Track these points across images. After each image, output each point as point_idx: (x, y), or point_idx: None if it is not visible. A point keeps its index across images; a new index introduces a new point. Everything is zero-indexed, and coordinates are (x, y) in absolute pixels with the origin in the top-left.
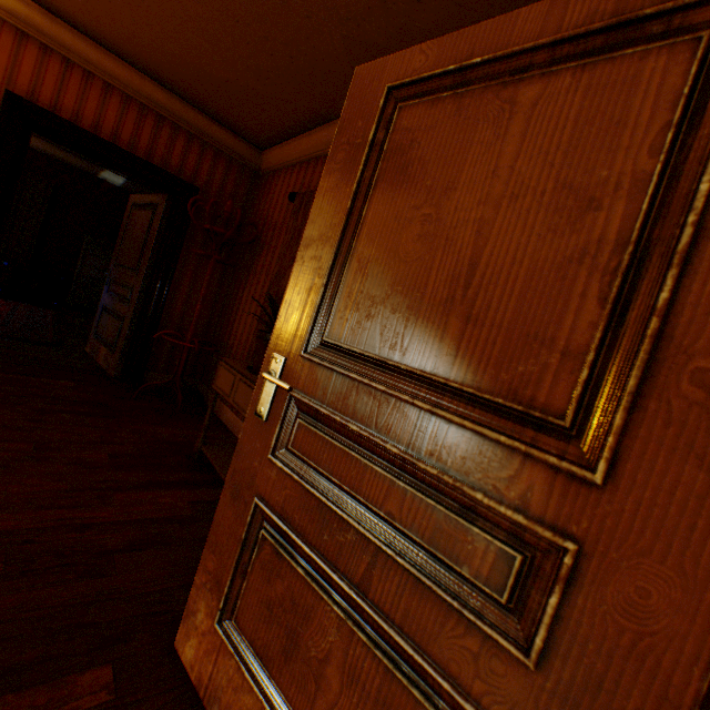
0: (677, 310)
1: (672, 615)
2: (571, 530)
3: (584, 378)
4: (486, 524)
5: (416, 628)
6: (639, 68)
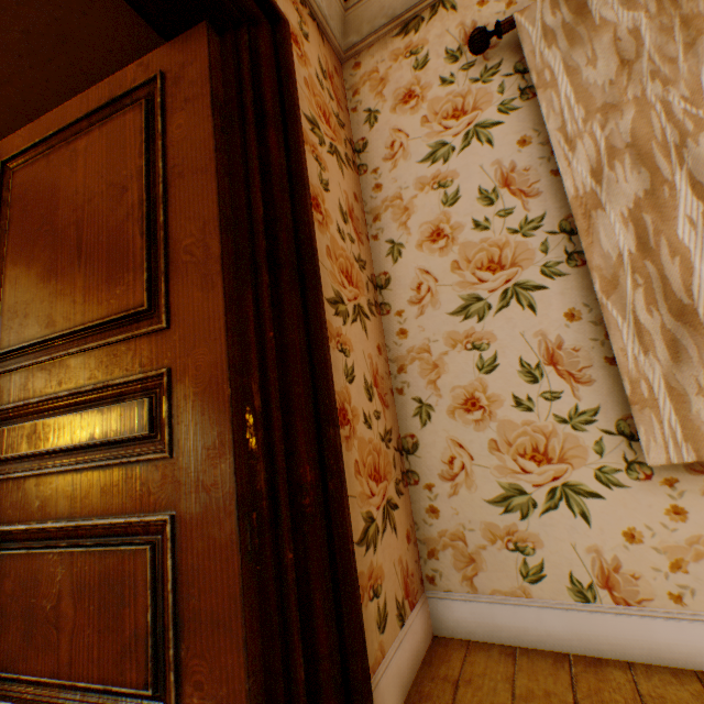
0: (172, 224)
1: (212, 368)
2: (167, 363)
3: (147, 278)
4: (132, 397)
5: (113, 503)
6: (126, 120)
